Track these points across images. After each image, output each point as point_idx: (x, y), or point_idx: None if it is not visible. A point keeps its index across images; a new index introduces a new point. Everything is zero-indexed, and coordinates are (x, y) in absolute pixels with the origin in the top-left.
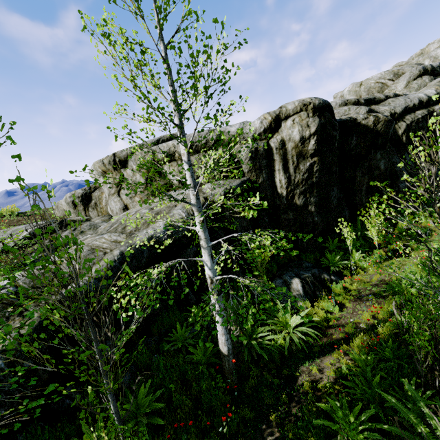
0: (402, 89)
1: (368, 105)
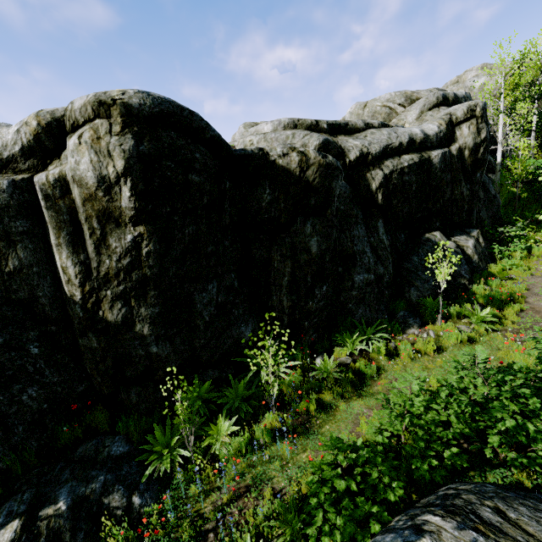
0: (413, 120)
1: (333, 134)
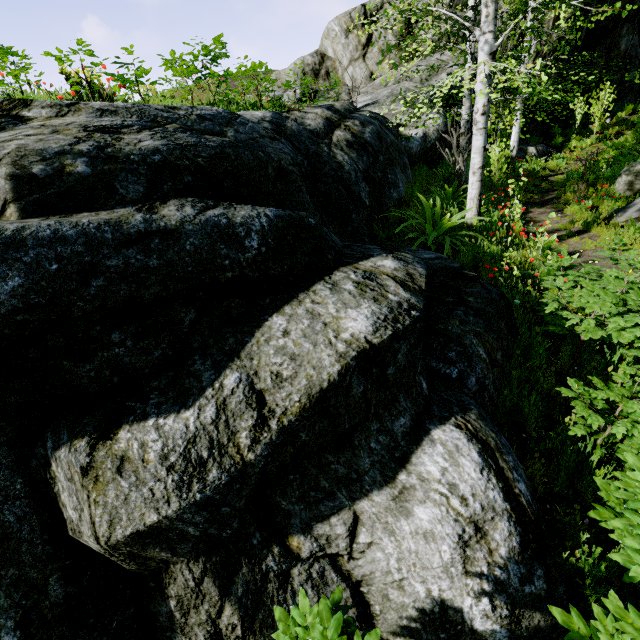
0: None
1: None
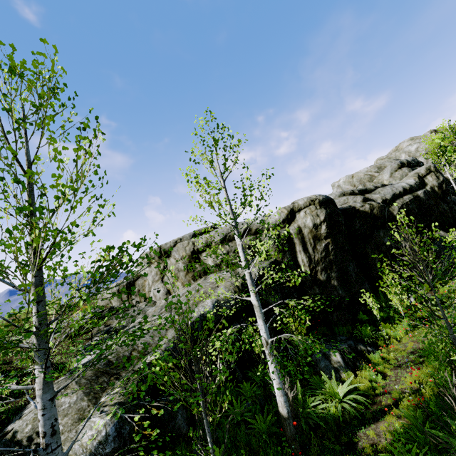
0: (388, 178)
1: (362, 194)
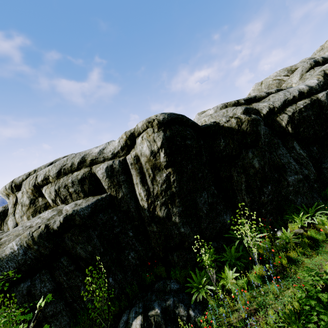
0: (297, 81)
1: (249, 104)
